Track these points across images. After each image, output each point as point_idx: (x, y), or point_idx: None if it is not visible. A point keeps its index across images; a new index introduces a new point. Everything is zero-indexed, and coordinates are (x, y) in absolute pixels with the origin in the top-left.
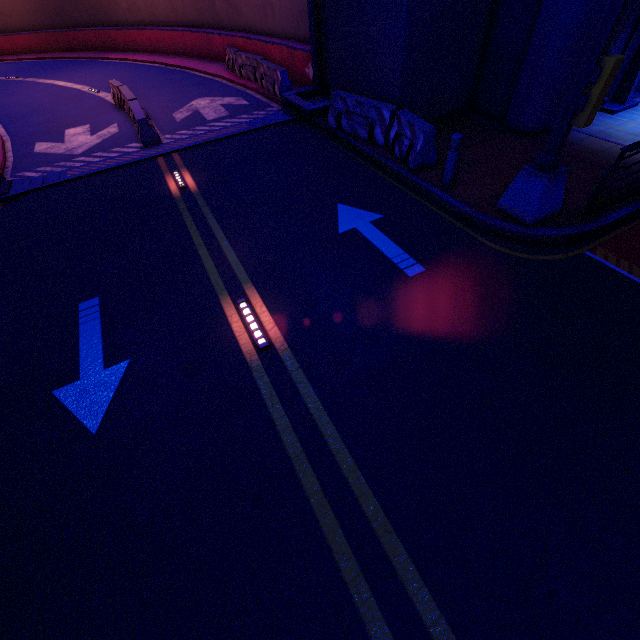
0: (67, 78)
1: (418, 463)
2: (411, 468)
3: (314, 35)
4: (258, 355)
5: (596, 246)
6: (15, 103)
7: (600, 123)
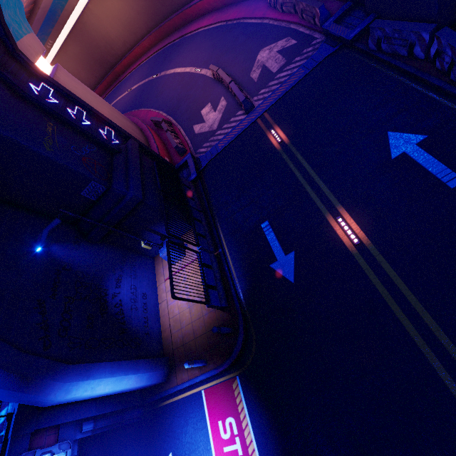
0: (179, 64)
1: (455, 303)
2: (451, 305)
3: None
4: (355, 247)
5: None
6: (167, 98)
7: None
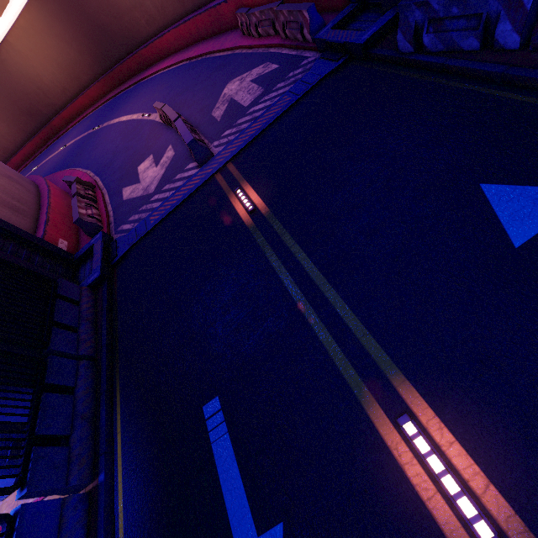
0: (126, 111)
1: None
2: None
3: None
4: None
5: None
6: (102, 152)
7: None
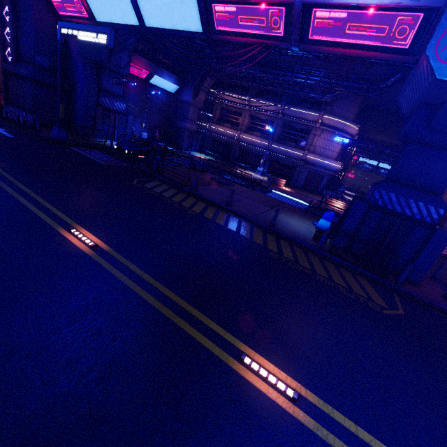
0: None
1: None
2: None
3: (5, 90)
4: None
5: (73, 147)
6: None
7: (105, 140)
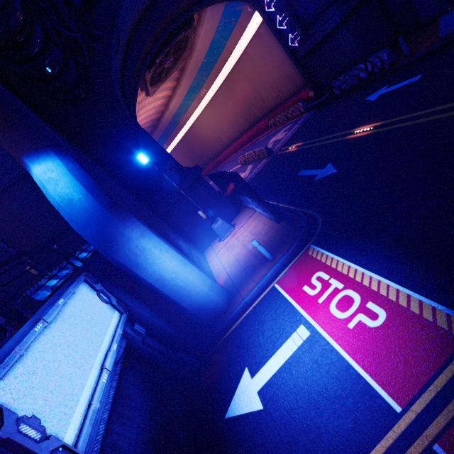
0: None
1: None
2: None
3: (308, 80)
4: (374, 130)
5: None
6: None
7: None
